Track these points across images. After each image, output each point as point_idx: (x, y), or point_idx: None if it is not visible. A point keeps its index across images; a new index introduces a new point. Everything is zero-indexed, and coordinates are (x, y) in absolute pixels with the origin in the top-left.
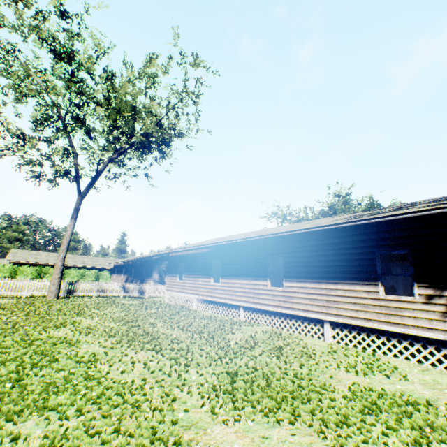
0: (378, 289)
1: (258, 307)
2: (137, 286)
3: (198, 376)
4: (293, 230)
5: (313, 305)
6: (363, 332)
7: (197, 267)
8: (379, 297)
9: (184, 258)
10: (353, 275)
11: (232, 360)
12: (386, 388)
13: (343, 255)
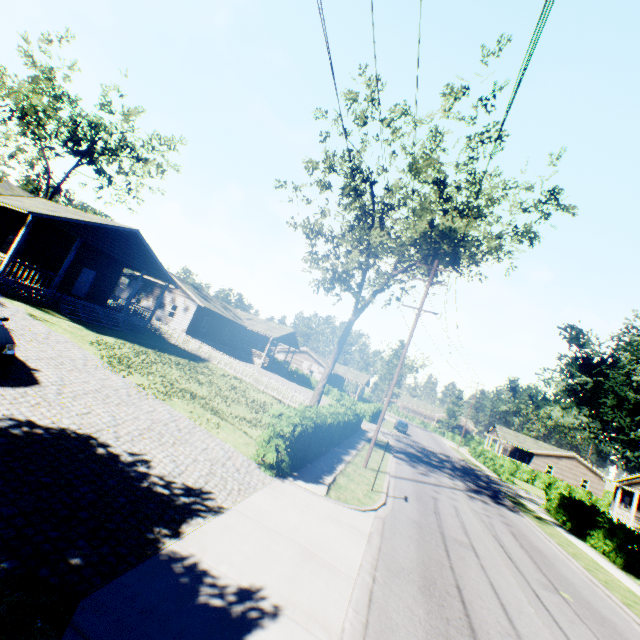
0: None
1: None
2: None
3: None
4: None
5: None
6: None
7: None
8: None
9: None
10: None
11: None
12: None
13: None
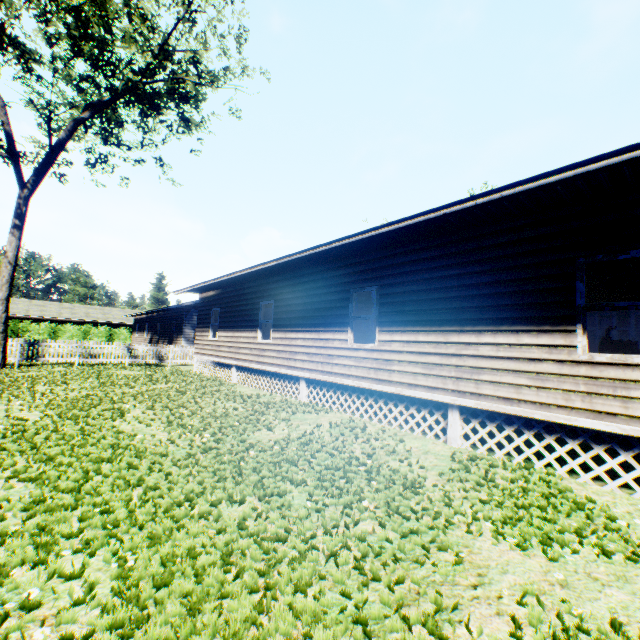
0: (576, 341)
1: (330, 380)
2: (152, 347)
3: (62, 580)
4: (397, 221)
5: (430, 376)
6: (529, 429)
7: (237, 315)
8: (575, 359)
9: (219, 300)
10: (518, 313)
11: (217, 505)
12: (620, 610)
13: (500, 273)
